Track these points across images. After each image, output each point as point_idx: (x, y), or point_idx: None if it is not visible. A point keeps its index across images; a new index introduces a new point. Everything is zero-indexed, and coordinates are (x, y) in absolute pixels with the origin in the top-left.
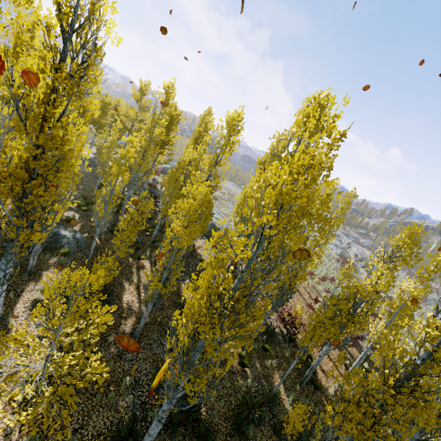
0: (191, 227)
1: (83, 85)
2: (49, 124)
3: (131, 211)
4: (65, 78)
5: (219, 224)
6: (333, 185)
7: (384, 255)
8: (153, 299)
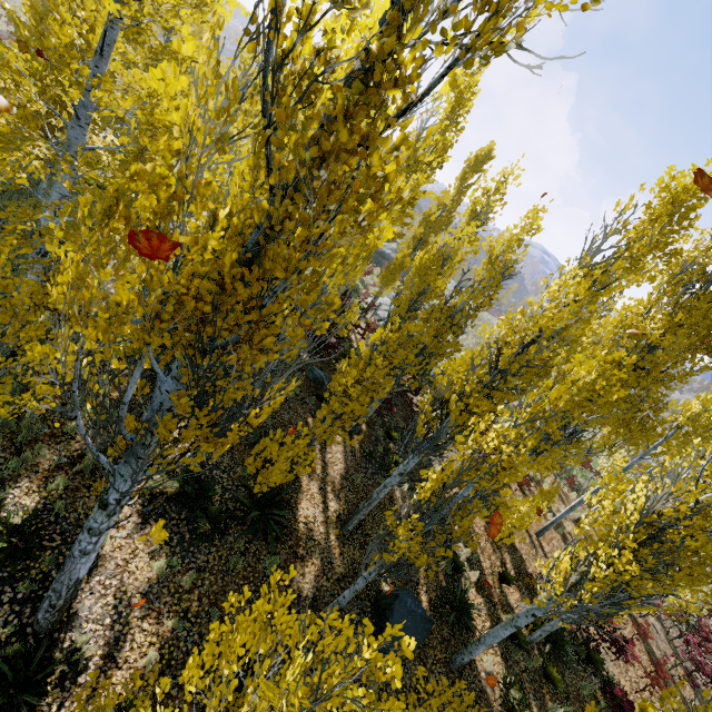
0: (544, 456)
1: (535, 2)
2: (388, 140)
3: (377, 363)
4: None
5: None
6: None
7: None
8: (388, 568)
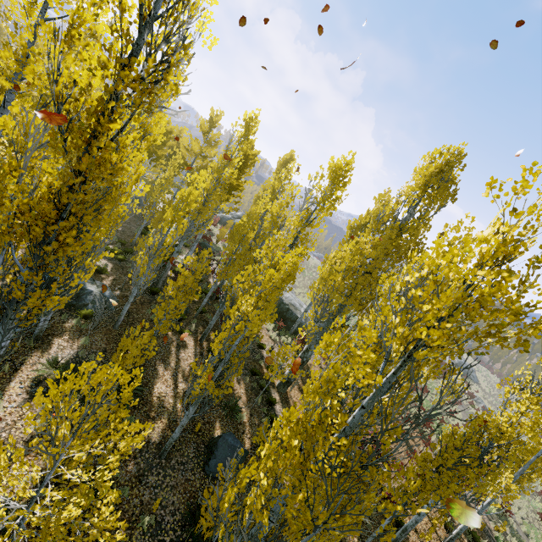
0: (268, 310)
1: (158, 93)
2: (100, 142)
3: (185, 274)
4: (134, 80)
5: (286, 297)
6: (539, 290)
7: (532, 383)
8: (198, 402)
